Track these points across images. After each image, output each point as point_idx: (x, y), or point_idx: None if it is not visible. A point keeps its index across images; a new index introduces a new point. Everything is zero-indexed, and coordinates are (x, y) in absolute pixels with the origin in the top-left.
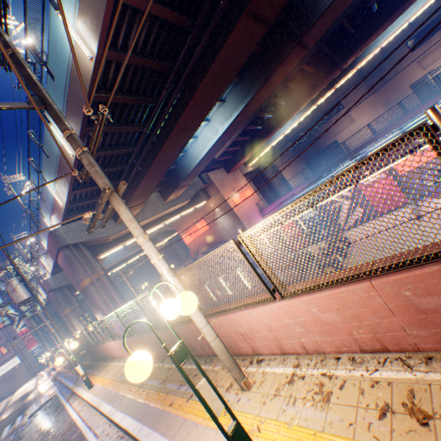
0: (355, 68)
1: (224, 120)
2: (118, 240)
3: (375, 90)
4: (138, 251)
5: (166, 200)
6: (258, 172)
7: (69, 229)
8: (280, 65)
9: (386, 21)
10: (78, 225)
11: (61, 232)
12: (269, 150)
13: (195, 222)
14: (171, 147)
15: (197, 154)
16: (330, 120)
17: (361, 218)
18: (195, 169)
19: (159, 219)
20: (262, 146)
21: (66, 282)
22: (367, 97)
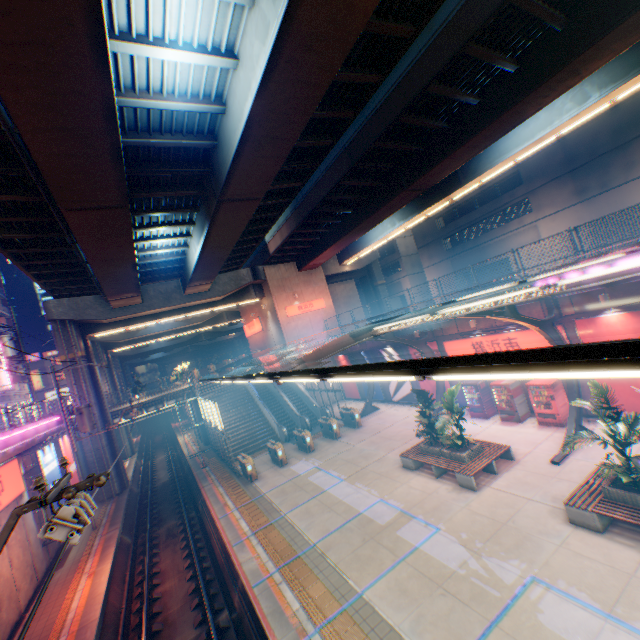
0: (478, 181)
1: (198, 243)
2: (118, 323)
3: (586, 199)
4: (194, 326)
5: (185, 293)
6: (368, 273)
7: (60, 303)
8: (216, 214)
9: (456, 149)
10: (71, 302)
11: (52, 305)
12: (418, 239)
13: (252, 316)
14: (112, 269)
15: (191, 262)
16: (507, 225)
17: (409, 397)
18: (197, 274)
19: (177, 310)
20: (359, 246)
21: (100, 338)
22: (570, 206)
